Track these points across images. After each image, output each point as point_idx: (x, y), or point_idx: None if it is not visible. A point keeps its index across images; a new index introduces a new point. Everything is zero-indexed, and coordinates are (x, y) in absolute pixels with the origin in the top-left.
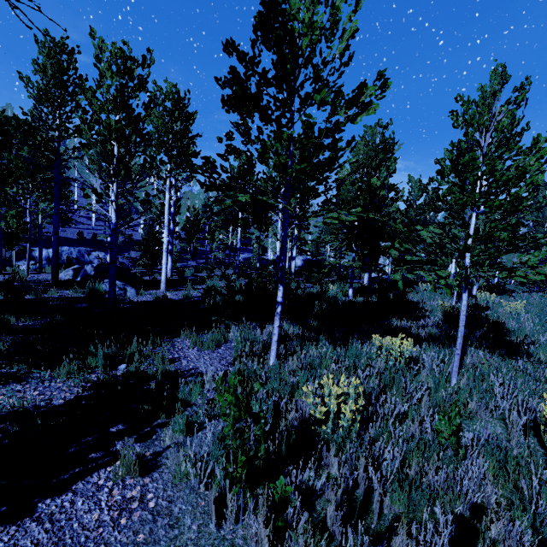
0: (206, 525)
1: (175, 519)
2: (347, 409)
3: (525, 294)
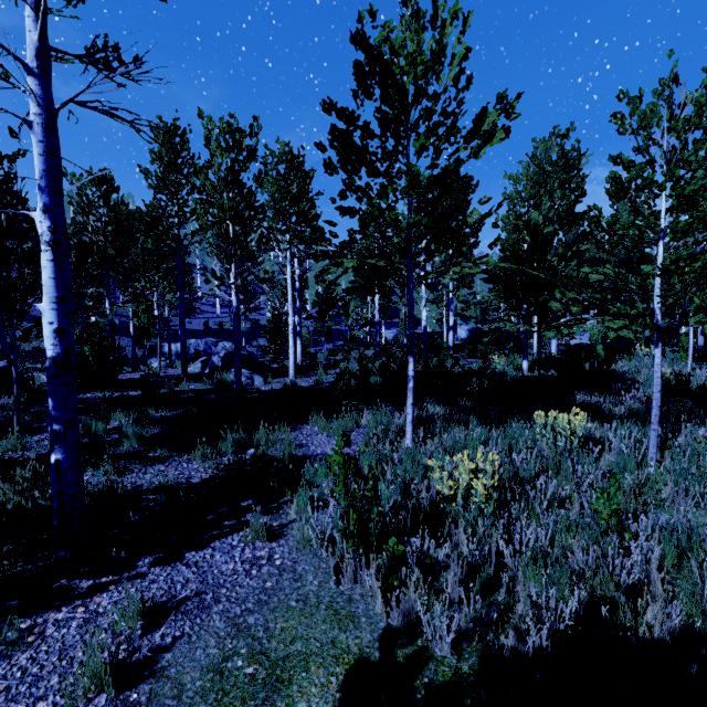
0: (326, 582)
1: (299, 575)
2: (478, 484)
3: None
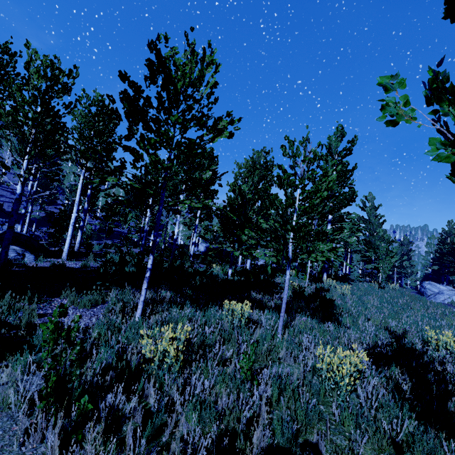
0: (10, 445)
1: None
2: (171, 349)
3: (359, 283)
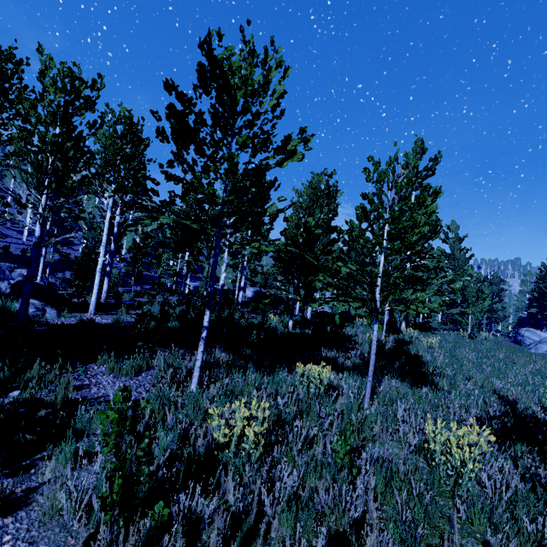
0: None
1: None
2: (250, 432)
3: (444, 332)
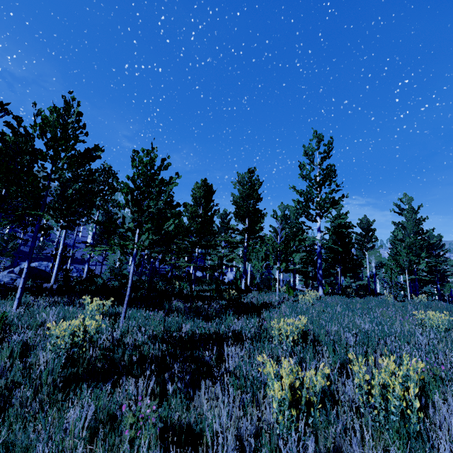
0: None
1: None
2: None
3: (379, 297)
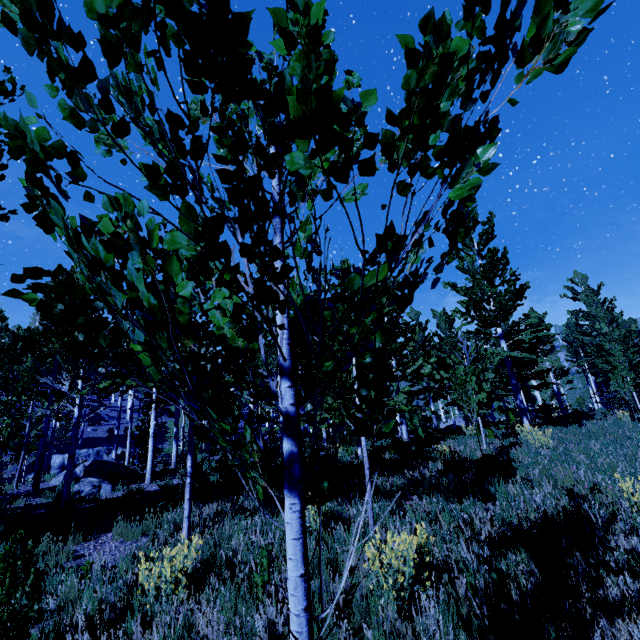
0: None
1: None
2: (167, 570)
3: (601, 419)
